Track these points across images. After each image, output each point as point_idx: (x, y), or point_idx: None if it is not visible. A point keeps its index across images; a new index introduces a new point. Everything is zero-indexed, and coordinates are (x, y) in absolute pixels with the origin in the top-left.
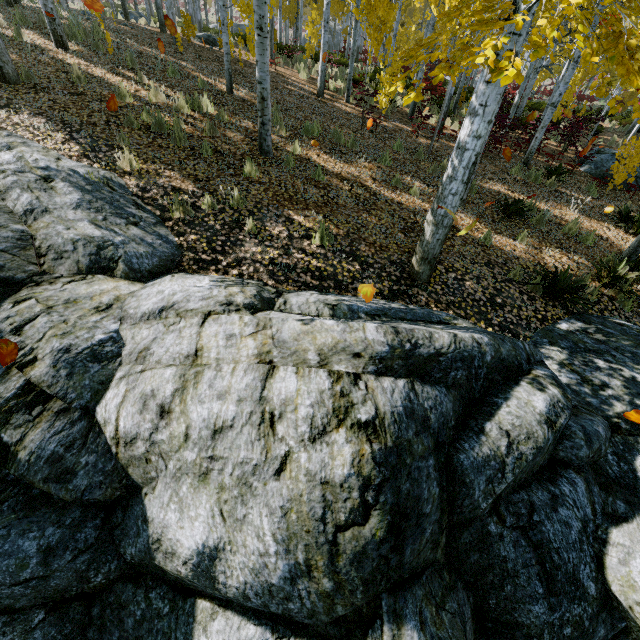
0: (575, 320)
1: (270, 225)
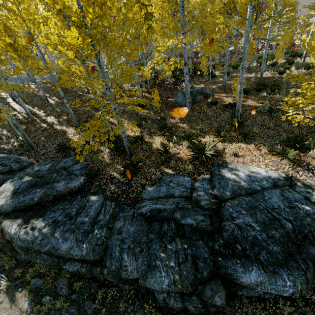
0: (61, 157)
1: (12, 140)
